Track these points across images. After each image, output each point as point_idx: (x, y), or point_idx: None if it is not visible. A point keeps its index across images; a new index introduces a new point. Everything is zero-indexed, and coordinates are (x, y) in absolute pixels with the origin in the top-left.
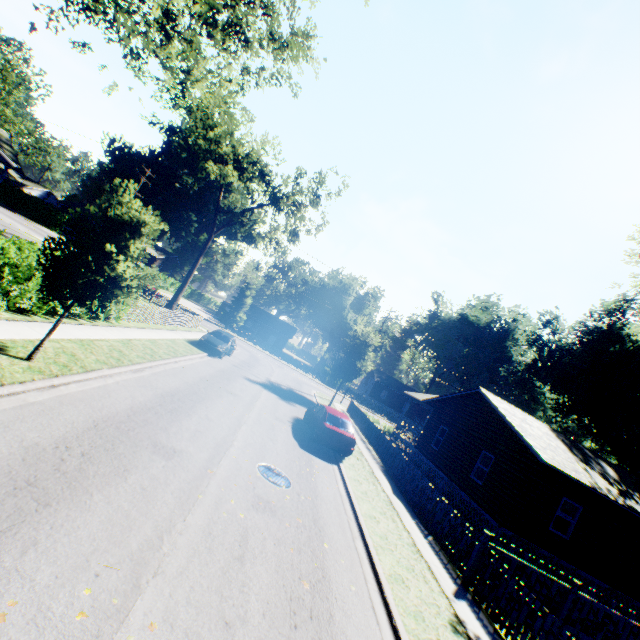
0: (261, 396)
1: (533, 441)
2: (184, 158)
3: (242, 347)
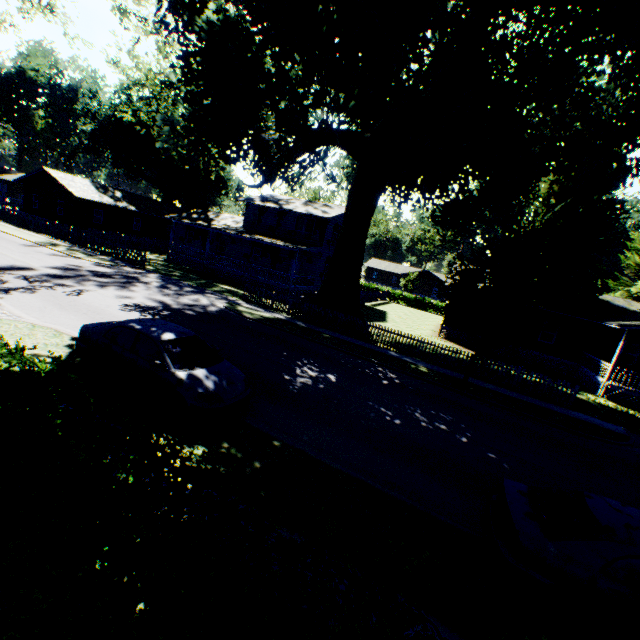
0: None
1: (74, 190)
2: None
3: None
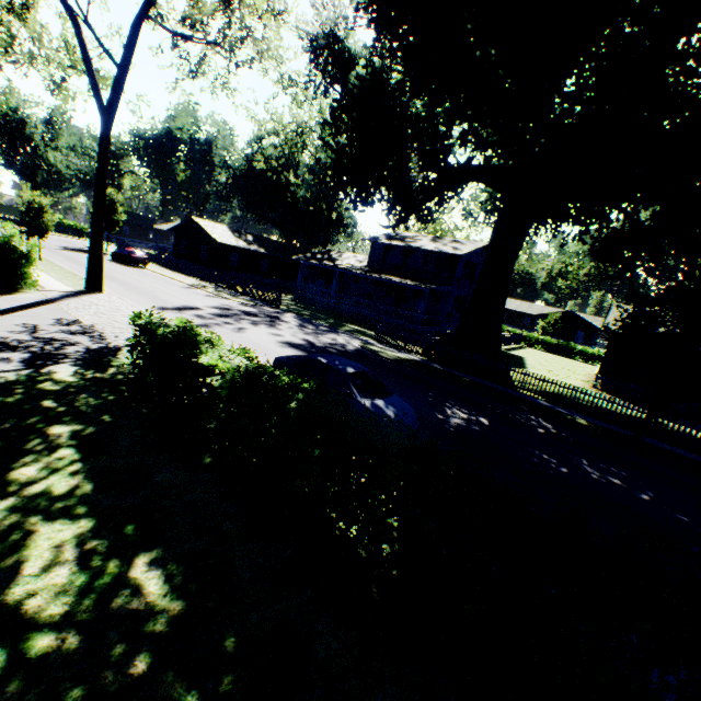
0: (82, 256)
1: (217, 236)
2: None
3: None
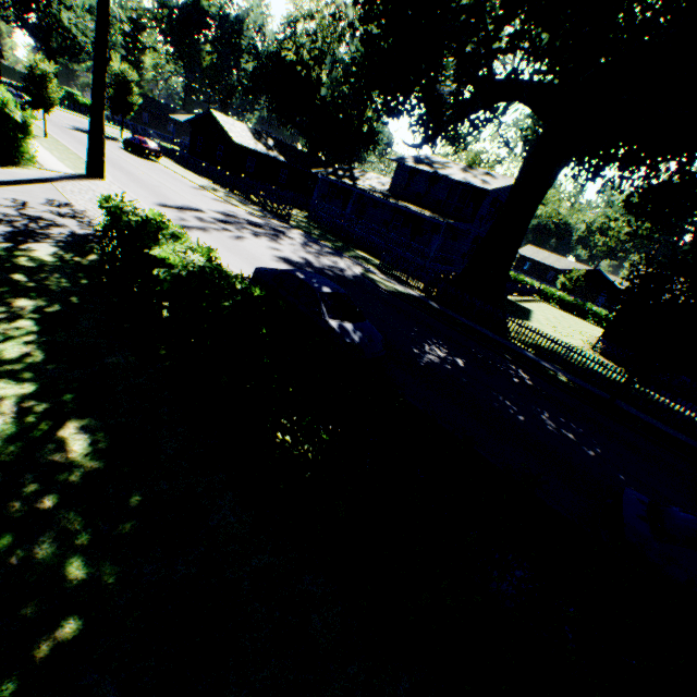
0: None
1: (234, 136)
2: None
3: None
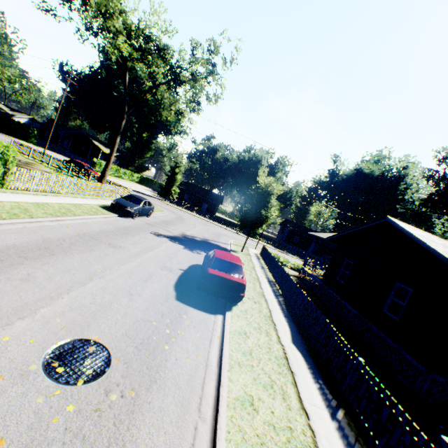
0: (159, 247)
1: None
2: (116, 70)
3: (172, 212)
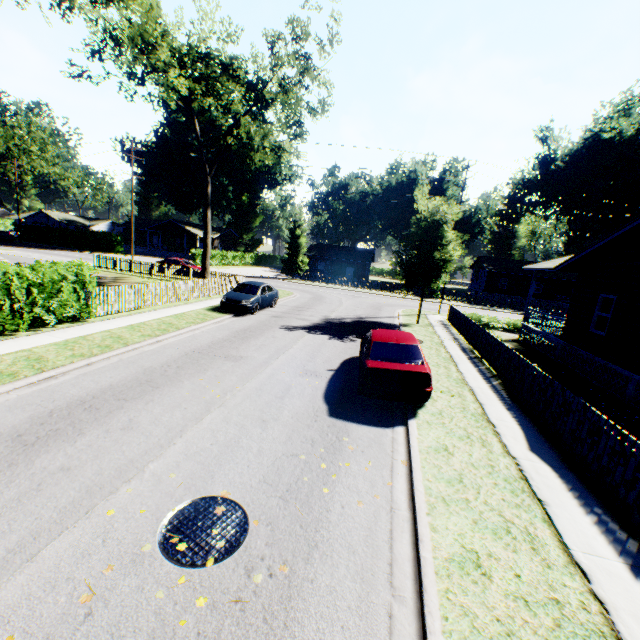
0: (294, 345)
1: None
2: (185, 123)
3: (304, 292)
